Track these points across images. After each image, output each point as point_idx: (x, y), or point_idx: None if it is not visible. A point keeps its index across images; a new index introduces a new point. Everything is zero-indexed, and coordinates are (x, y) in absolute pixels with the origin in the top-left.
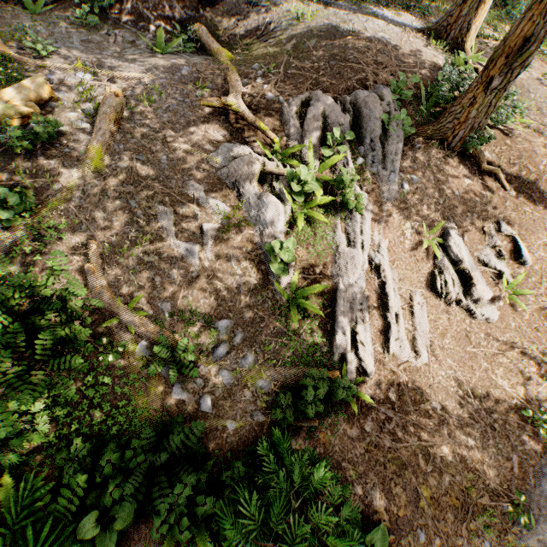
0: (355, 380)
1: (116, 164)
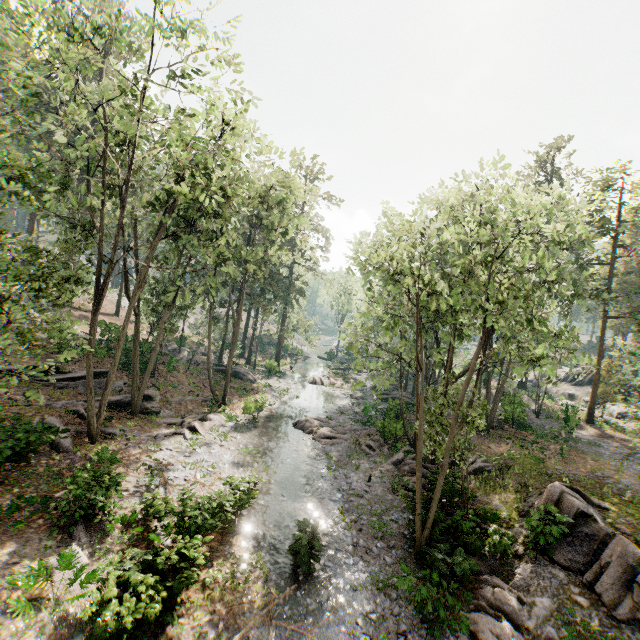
0: None
1: None
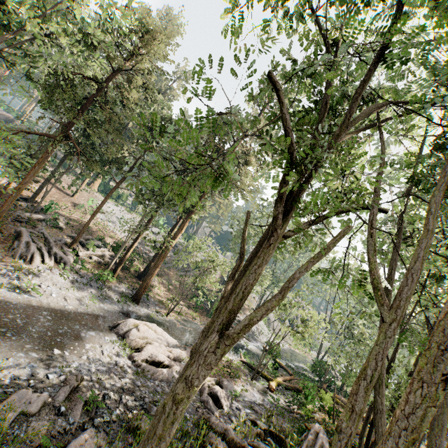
0: None
1: None
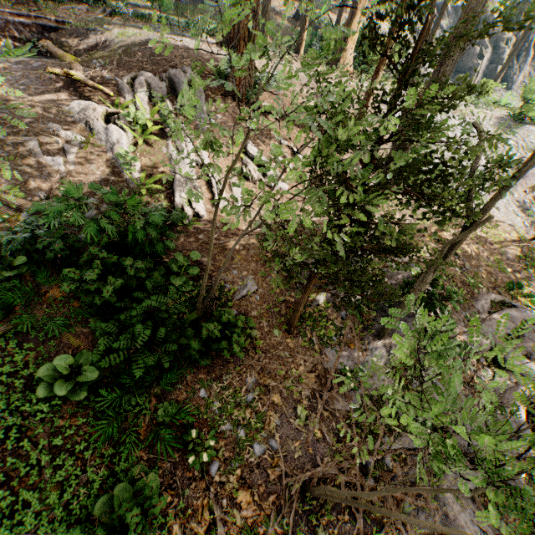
0: (192, 219)
1: None
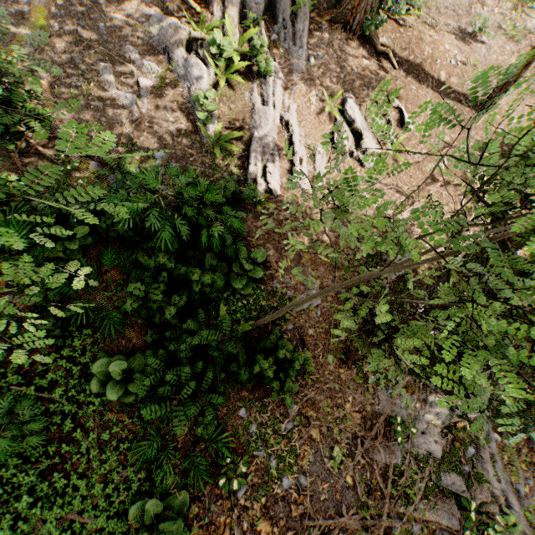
0: (264, 196)
1: (59, 26)
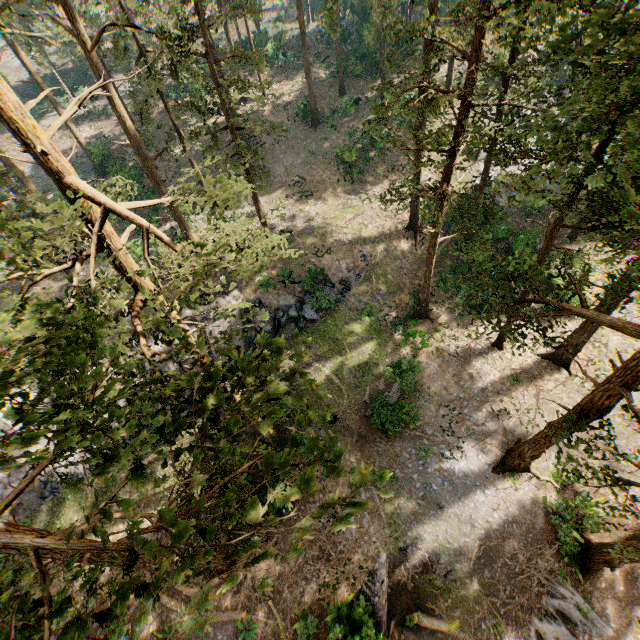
0: None
1: None
